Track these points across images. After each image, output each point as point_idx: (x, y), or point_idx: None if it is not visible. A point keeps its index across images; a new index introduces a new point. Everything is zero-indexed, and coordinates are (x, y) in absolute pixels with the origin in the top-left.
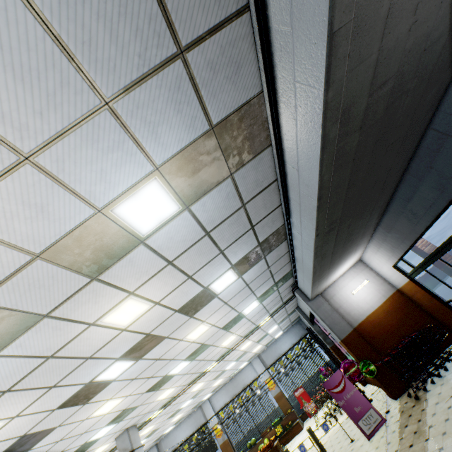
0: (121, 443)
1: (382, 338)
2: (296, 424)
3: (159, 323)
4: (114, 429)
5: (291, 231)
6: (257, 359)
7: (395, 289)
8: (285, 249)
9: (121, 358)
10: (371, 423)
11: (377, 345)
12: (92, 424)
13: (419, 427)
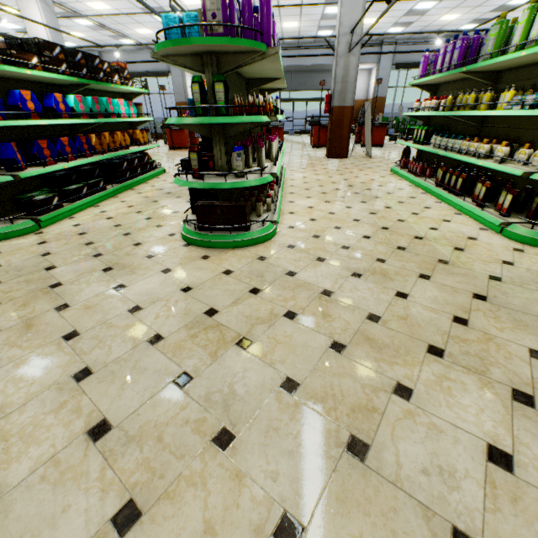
0: None
1: None
2: None
3: None
4: None
5: None
6: None
7: None
8: None
9: None
10: None
11: None
12: None
13: None
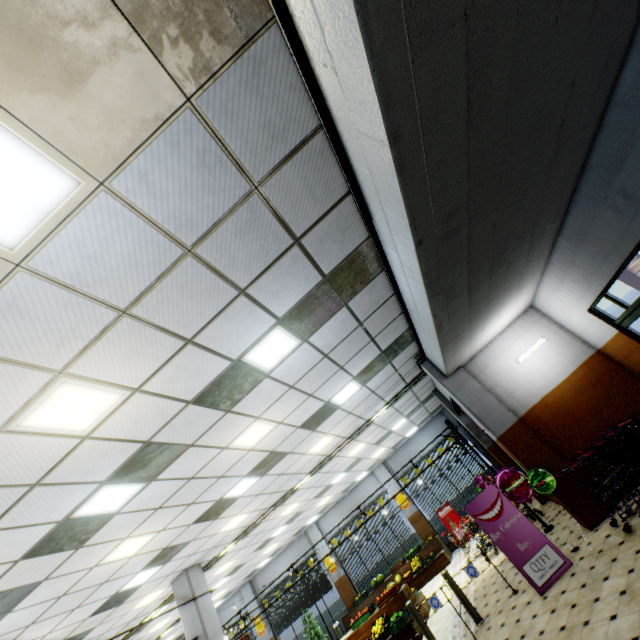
0: (179, 588)
1: (568, 432)
2: (440, 556)
3: (162, 424)
4: (162, 572)
5: (381, 248)
6: (382, 467)
7: (592, 351)
8: (386, 290)
9: (111, 481)
10: (546, 568)
11: (559, 443)
12: (114, 570)
13: (631, 584)
